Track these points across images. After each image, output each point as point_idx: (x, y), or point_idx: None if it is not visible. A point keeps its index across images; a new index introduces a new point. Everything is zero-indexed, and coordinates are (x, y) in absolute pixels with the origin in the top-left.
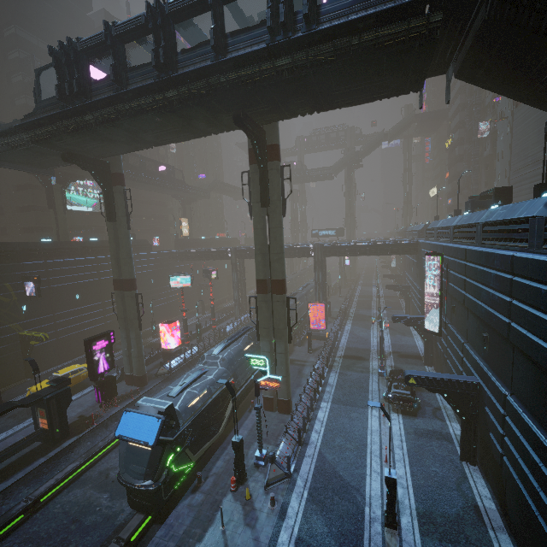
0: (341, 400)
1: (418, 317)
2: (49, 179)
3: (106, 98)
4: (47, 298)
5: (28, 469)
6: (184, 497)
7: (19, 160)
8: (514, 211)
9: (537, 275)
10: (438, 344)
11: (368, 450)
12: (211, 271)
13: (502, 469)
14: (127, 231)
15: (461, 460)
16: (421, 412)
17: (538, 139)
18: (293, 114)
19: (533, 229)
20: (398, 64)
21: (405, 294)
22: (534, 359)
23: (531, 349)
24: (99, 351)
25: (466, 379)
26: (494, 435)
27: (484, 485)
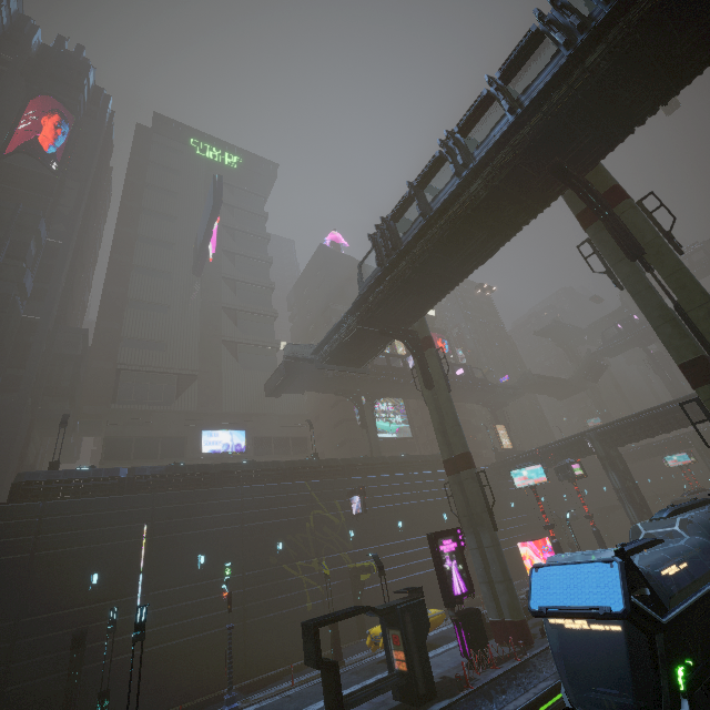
0: None
1: None
2: (360, 400)
3: (416, 234)
4: (370, 523)
5: None
6: None
7: (345, 357)
8: None
9: None
10: None
11: None
12: (570, 464)
13: None
14: (448, 394)
15: None
16: None
17: None
18: (626, 131)
19: None
20: None
21: None
22: None
23: None
24: (448, 556)
25: None
26: None
27: None
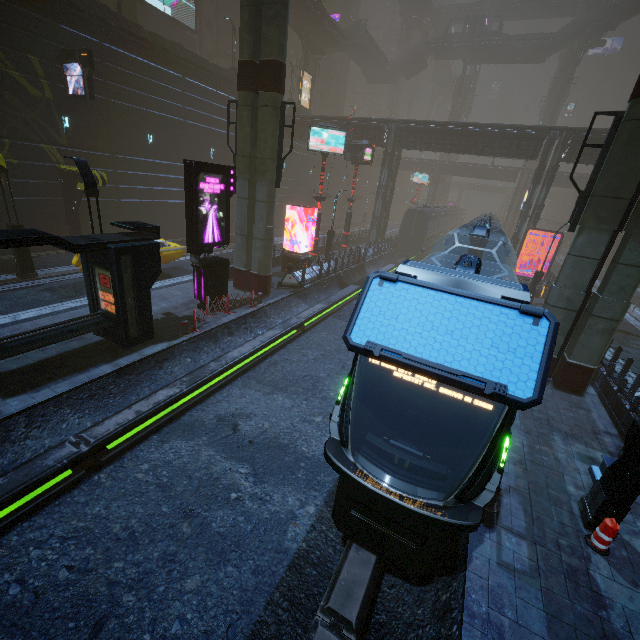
0: None
1: None
2: None
3: None
4: (103, 121)
5: (79, 379)
6: (473, 536)
7: None
8: None
9: None
10: None
11: None
12: (365, 146)
13: None
14: None
15: None
16: None
17: None
18: None
19: None
20: None
21: None
22: None
23: None
24: (208, 199)
25: None
26: None
27: None
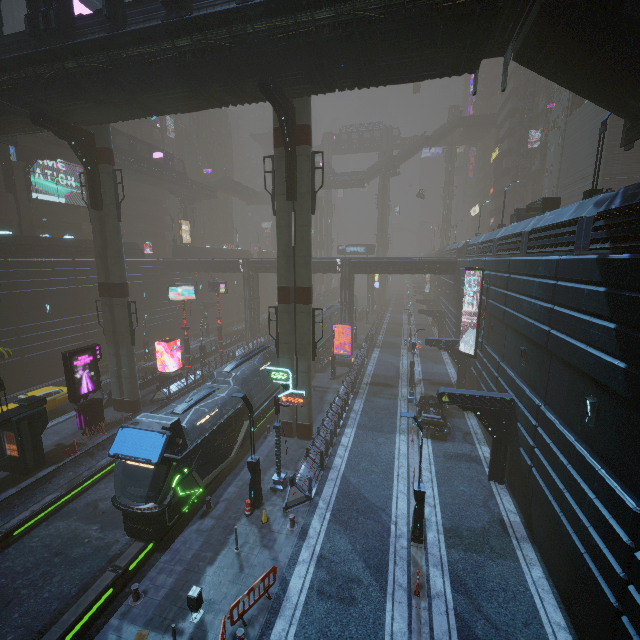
0: (367, 426)
1: (453, 340)
2: (8, 154)
3: (96, 40)
4: (8, 306)
5: None
6: (191, 523)
7: None
8: (563, 215)
9: (581, 275)
10: (472, 368)
11: (395, 473)
12: (219, 284)
13: (529, 482)
14: (117, 223)
15: (489, 480)
16: (451, 437)
17: (590, 152)
18: (330, 88)
19: (581, 230)
20: (455, 34)
21: (439, 320)
22: (571, 362)
23: (568, 353)
24: (82, 368)
25: (500, 395)
26: (524, 449)
27: (510, 502)
